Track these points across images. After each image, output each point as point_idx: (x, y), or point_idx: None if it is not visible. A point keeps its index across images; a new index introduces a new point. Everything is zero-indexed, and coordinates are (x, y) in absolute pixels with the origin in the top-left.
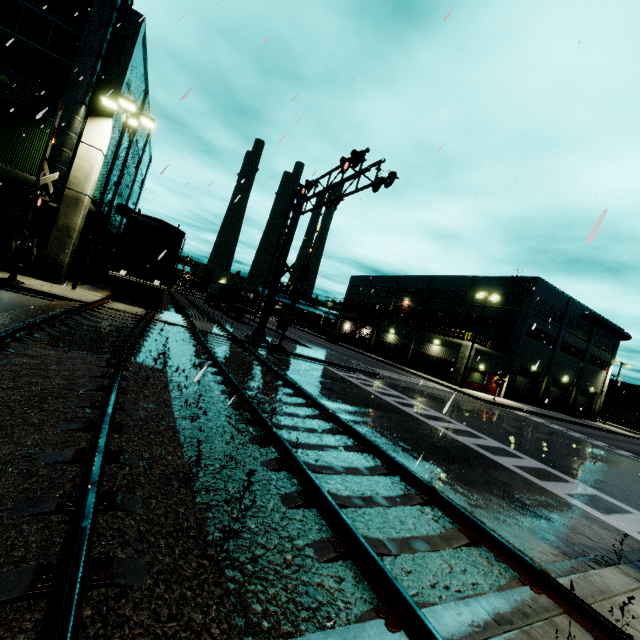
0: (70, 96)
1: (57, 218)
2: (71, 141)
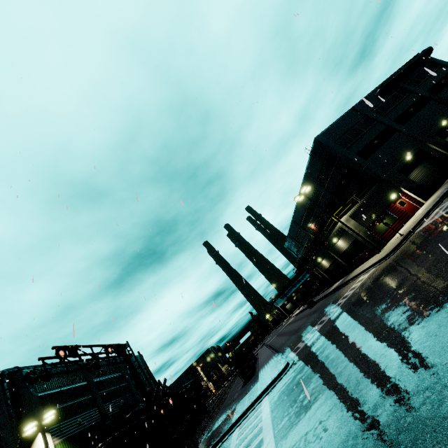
0: None
1: None
2: None
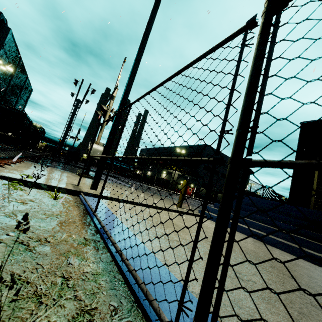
0: None
1: None
2: None
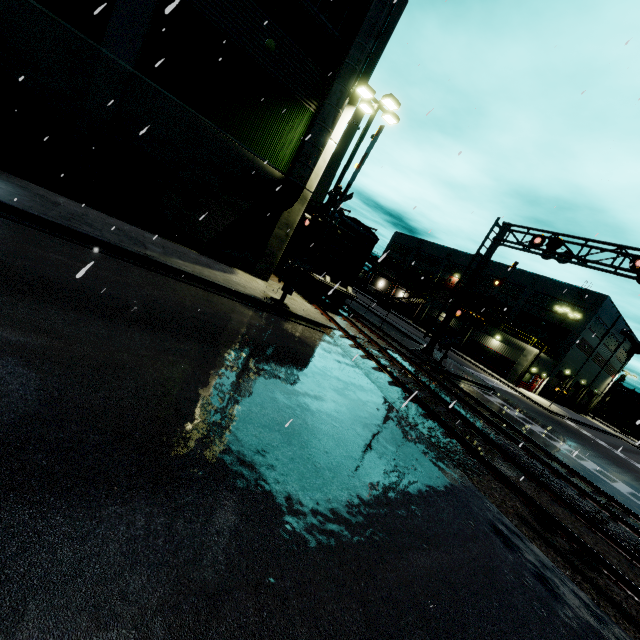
0: (343, 87)
1: (282, 215)
2: (328, 139)
